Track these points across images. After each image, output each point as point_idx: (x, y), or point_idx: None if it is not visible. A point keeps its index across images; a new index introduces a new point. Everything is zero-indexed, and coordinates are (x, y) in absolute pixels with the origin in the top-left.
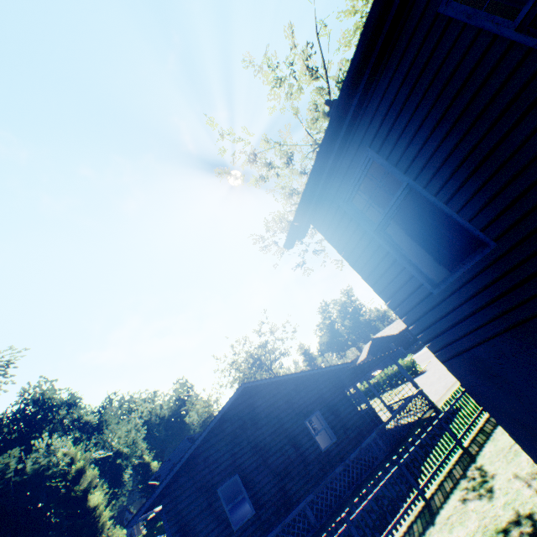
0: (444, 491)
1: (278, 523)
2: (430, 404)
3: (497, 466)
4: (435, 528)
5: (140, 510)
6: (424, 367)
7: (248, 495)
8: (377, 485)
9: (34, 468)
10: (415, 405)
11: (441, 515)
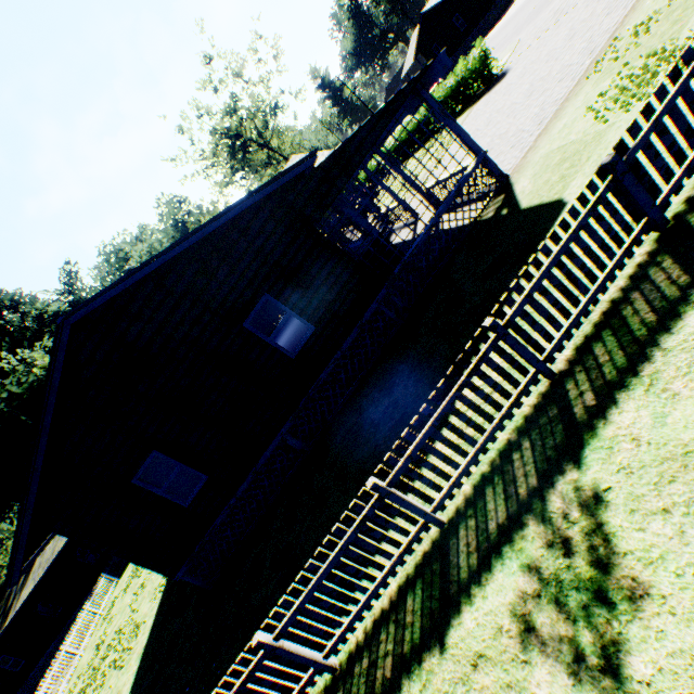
0: (483, 530)
1: (249, 472)
2: (501, 182)
3: (656, 553)
4: (442, 670)
5: (12, 568)
6: (505, 64)
7: (187, 465)
8: (383, 397)
9: (27, 388)
10: (469, 198)
11: (463, 632)
